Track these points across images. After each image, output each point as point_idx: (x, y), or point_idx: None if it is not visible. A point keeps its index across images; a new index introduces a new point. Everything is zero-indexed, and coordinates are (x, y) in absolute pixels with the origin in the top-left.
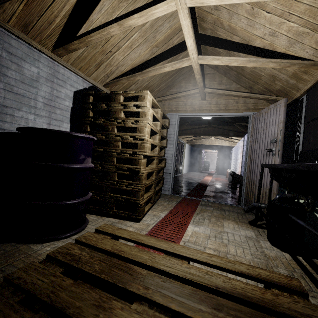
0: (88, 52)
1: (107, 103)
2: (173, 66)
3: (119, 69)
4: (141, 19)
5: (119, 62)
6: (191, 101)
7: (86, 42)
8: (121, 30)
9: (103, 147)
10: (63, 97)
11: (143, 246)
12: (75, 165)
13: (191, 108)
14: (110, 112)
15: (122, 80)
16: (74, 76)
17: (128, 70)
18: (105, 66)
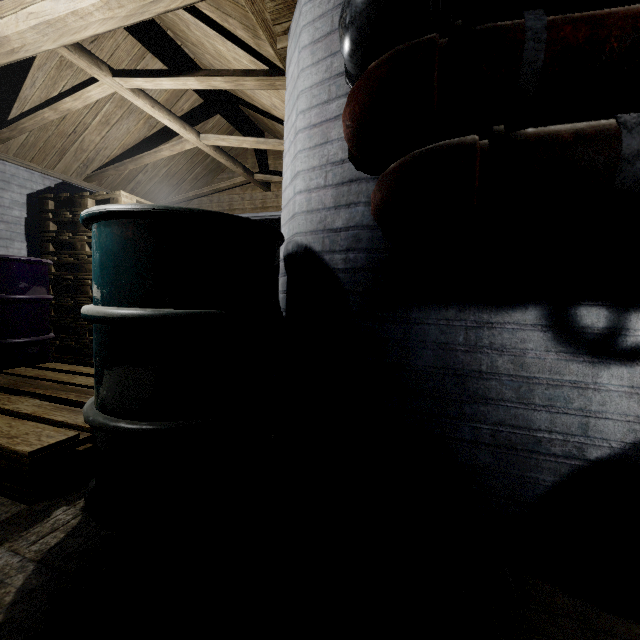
0: (36, 137)
1: (71, 210)
2: (171, 149)
3: (101, 154)
4: (78, 102)
5: (98, 144)
6: (250, 194)
7: (20, 129)
8: (60, 114)
9: (72, 273)
10: (9, 205)
11: (80, 375)
12: (12, 295)
13: (251, 204)
14: (77, 223)
15: (109, 171)
16: (25, 171)
17: (119, 154)
18: (75, 153)
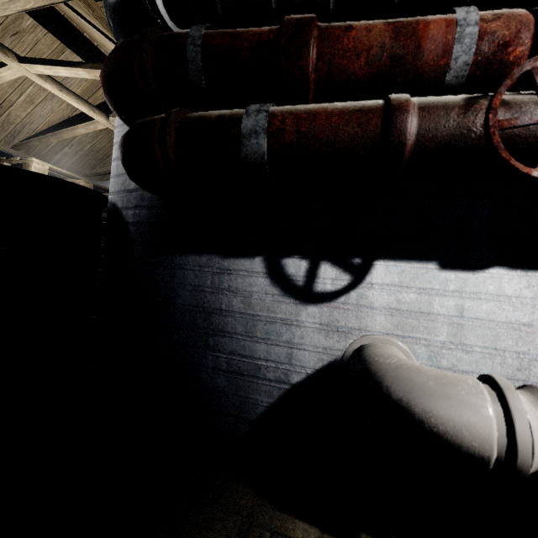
0: None
1: None
2: (86, 128)
3: (27, 127)
4: None
5: (24, 119)
6: None
7: None
8: None
9: None
10: None
11: None
12: None
13: None
14: None
15: (34, 142)
16: None
17: (45, 129)
18: (2, 124)
